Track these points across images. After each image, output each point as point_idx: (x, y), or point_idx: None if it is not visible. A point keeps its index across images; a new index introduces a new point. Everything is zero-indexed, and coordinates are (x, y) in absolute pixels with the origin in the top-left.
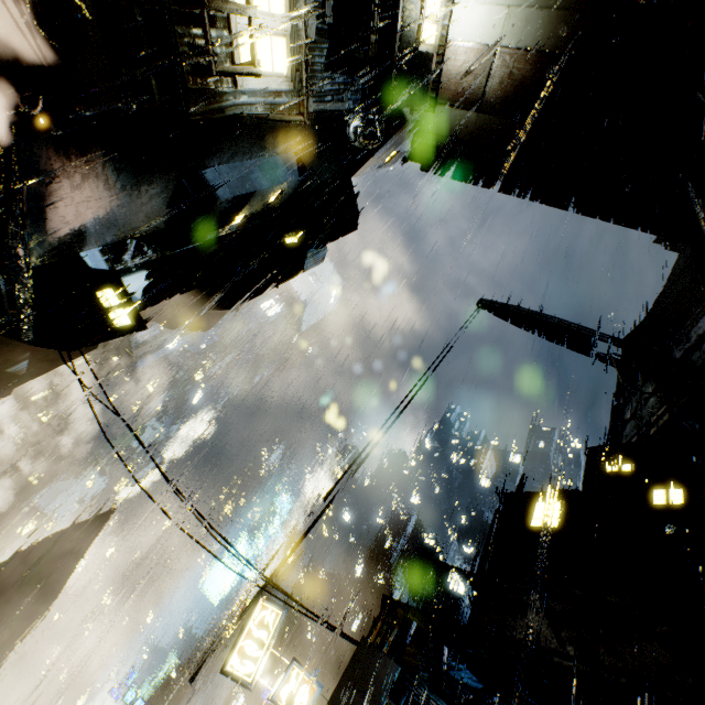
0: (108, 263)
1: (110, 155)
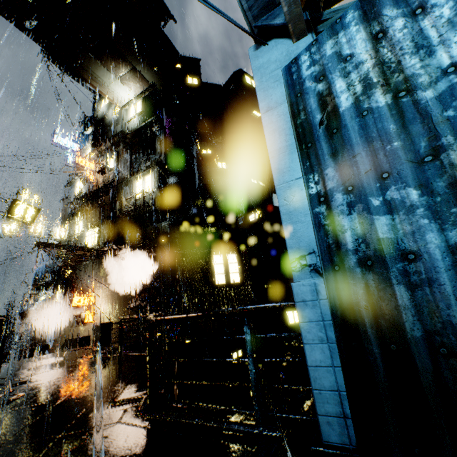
0: (242, 216)
1: (185, 221)
